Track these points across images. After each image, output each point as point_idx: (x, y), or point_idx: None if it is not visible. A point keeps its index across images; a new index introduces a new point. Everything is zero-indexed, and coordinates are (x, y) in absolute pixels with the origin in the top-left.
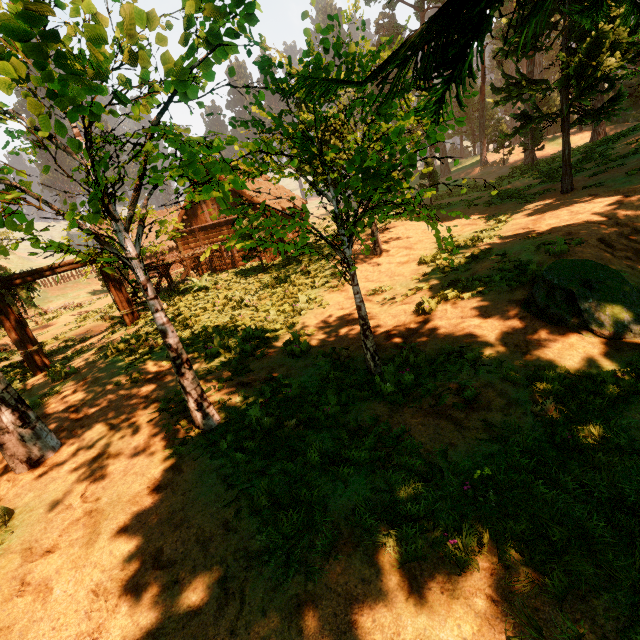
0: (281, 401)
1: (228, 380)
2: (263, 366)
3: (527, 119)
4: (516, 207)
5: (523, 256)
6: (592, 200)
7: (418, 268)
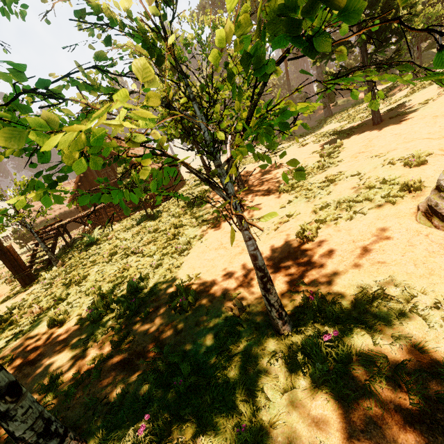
0: (170, 398)
1: (106, 358)
2: (148, 329)
3: (335, 75)
4: (341, 140)
5: (381, 172)
6: (407, 123)
7: (280, 197)
